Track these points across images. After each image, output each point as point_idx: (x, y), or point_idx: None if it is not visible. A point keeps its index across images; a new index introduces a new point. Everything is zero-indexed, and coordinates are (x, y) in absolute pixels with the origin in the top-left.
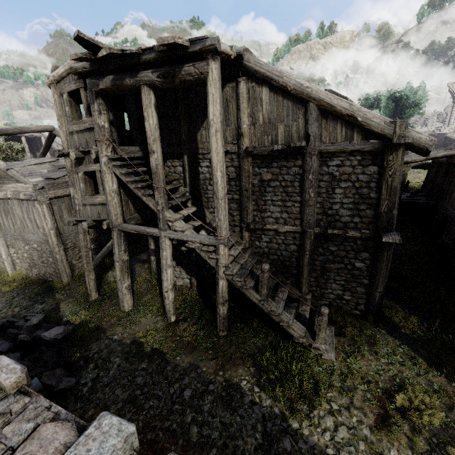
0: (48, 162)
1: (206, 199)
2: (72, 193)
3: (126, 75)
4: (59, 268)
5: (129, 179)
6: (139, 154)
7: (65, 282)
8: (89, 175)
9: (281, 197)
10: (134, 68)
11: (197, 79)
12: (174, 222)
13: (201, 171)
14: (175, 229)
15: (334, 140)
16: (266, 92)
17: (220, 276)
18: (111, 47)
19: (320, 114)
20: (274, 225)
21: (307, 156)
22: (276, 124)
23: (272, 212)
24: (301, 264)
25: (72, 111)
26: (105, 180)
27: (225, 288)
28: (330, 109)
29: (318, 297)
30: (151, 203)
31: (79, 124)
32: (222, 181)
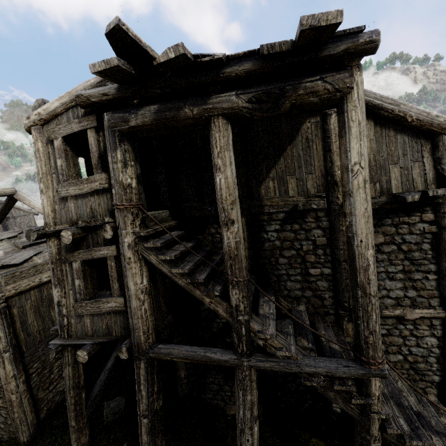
0: (6, 238)
1: (276, 277)
2: (56, 297)
3: (185, 101)
4: (14, 418)
5: (180, 270)
6: (173, 222)
7: (24, 441)
8: (90, 264)
9: (402, 266)
10: (184, 97)
11: (326, 101)
12: (269, 340)
13: (267, 238)
14: (271, 352)
15: None
16: (370, 126)
17: (372, 436)
18: (184, 46)
19: None
20: (395, 310)
21: (445, 206)
22: (387, 167)
23: (389, 290)
24: None
25: (68, 166)
26: (128, 274)
27: None
28: None
29: None
30: (220, 308)
31: (80, 184)
32: (374, 264)
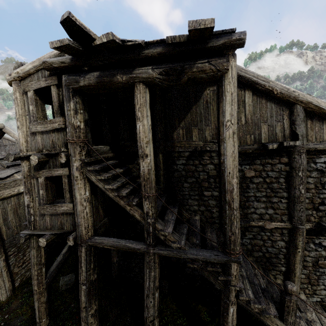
0: None
1: (181, 196)
2: (26, 201)
3: (117, 71)
4: None
5: (110, 186)
6: (111, 154)
7: (3, 300)
8: (51, 180)
9: (265, 193)
10: (120, 67)
11: (211, 77)
12: (168, 236)
13: (176, 169)
14: (168, 244)
15: (320, 139)
16: (250, 95)
17: (230, 301)
18: (113, 34)
19: (305, 115)
20: (259, 222)
21: (296, 153)
22: (259, 124)
23: (256, 208)
24: (292, 262)
25: (37, 110)
26: (76, 188)
27: (235, 315)
28: (318, 111)
29: (309, 294)
30: (136, 213)
31: (45, 123)
32: (237, 188)
